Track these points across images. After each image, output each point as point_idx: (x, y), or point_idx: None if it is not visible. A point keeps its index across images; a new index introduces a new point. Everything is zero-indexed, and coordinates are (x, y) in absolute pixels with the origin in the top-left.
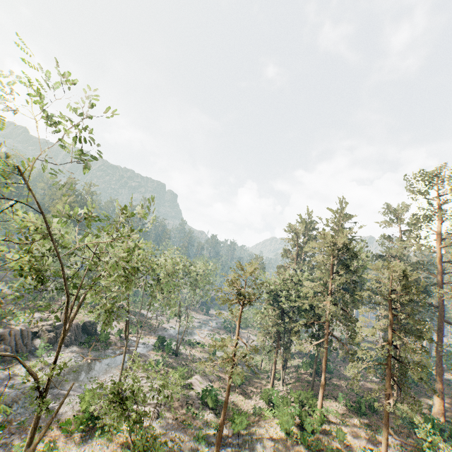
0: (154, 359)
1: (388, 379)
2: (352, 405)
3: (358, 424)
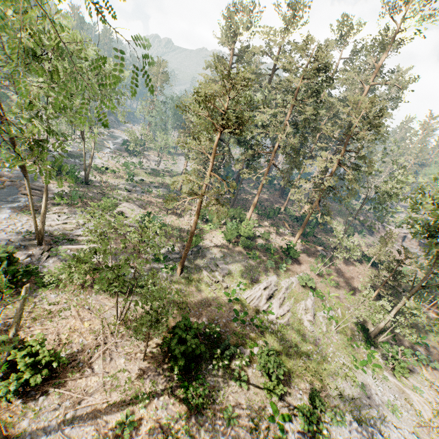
0: (59, 190)
1: (318, 200)
2: (262, 213)
3: (268, 225)
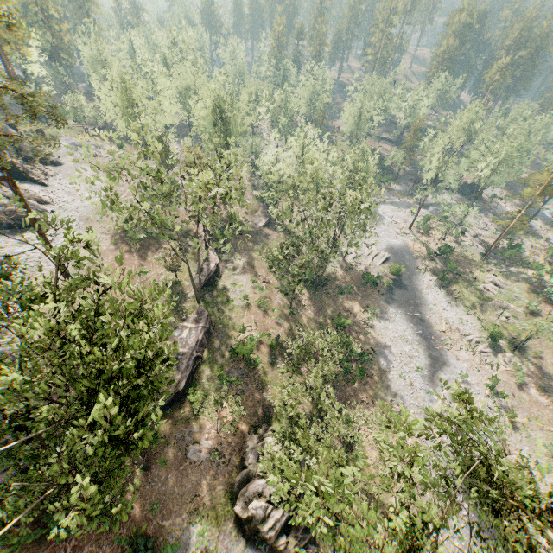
0: None
1: None
2: None
3: None
